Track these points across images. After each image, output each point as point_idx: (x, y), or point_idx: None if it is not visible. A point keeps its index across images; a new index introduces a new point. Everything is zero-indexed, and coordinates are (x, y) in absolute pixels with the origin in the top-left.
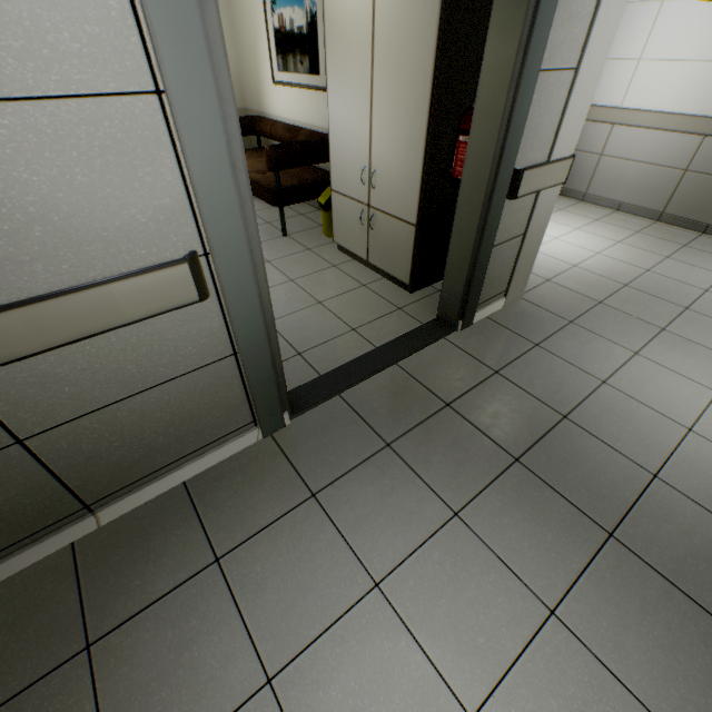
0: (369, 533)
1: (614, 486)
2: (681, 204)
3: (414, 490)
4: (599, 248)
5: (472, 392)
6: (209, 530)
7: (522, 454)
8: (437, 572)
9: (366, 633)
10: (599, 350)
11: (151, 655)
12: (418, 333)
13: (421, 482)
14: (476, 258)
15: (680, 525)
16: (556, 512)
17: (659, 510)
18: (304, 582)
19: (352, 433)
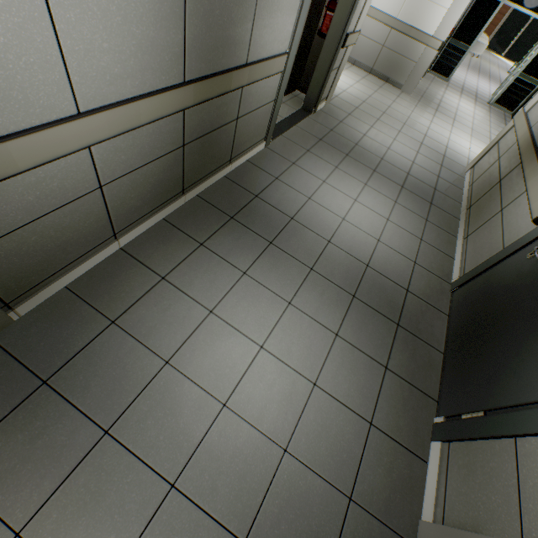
0: (316, 172)
1: (373, 161)
2: (380, 65)
3: (322, 162)
4: (351, 84)
5: (326, 136)
6: (268, 172)
7: (348, 154)
8: (337, 179)
9: (327, 190)
10: (361, 125)
11: (276, 197)
12: (298, 114)
13: (323, 160)
14: (327, 76)
15: (389, 169)
16: (361, 167)
17: (384, 166)
18: (305, 182)
19: (294, 147)
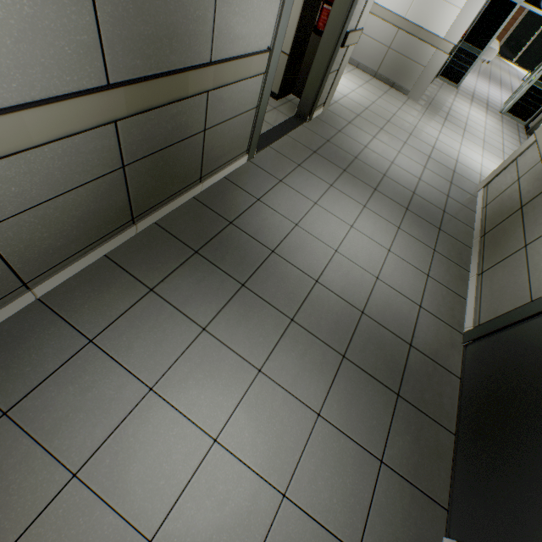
0: (306, 191)
1: (374, 178)
2: (385, 69)
3: (315, 179)
4: (353, 88)
5: (322, 148)
6: (248, 192)
7: (346, 169)
8: (332, 200)
9: (318, 214)
10: (362, 135)
11: (255, 223)
12: (291, 121)
13: (316, 177)
14: (323, 79)
15: (392, 187)
16: (360, 185)
17: (386, 184)
18: (293, 204)
19: (283, 161)
